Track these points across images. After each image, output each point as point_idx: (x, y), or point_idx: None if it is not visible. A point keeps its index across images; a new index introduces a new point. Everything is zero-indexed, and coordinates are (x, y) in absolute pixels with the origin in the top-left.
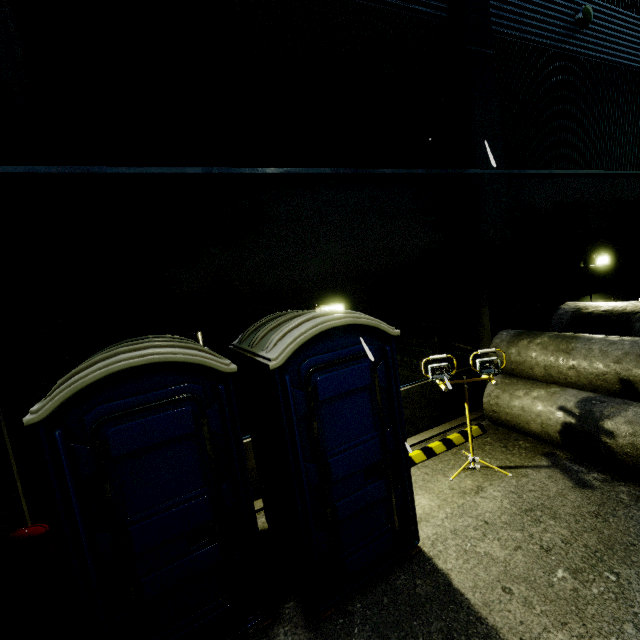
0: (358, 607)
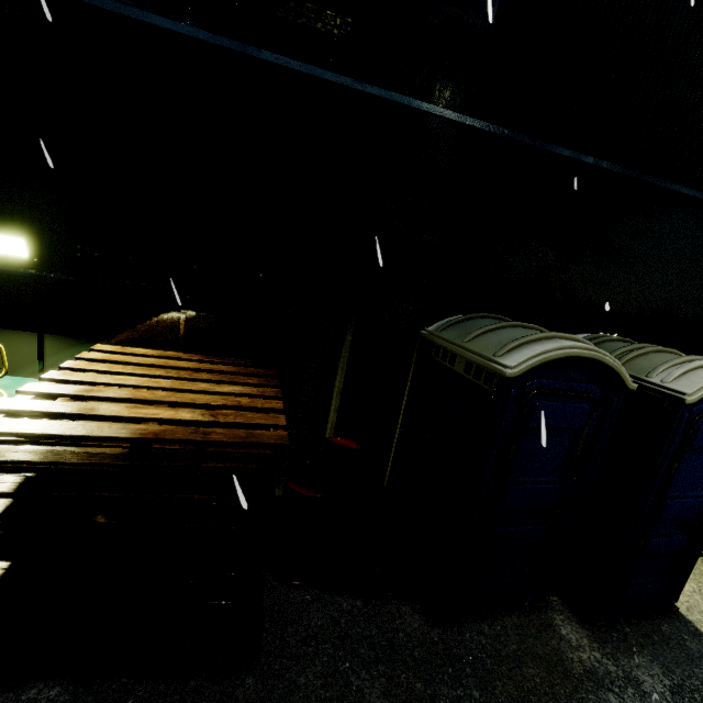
0: (628, 631)
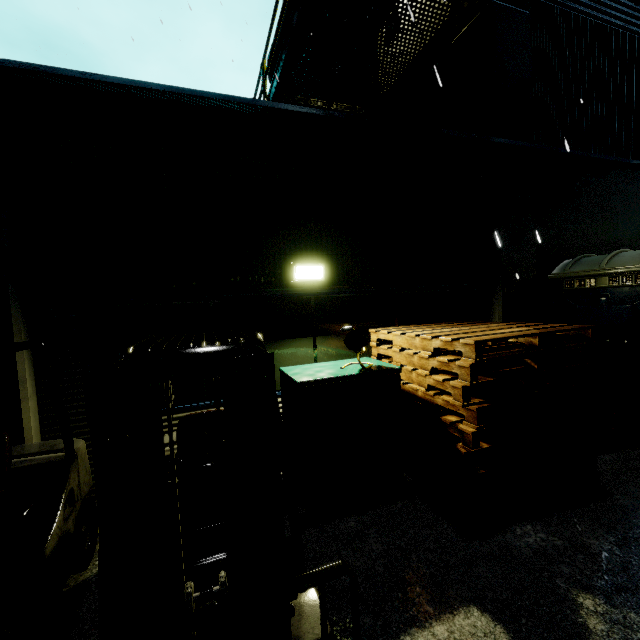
0: None
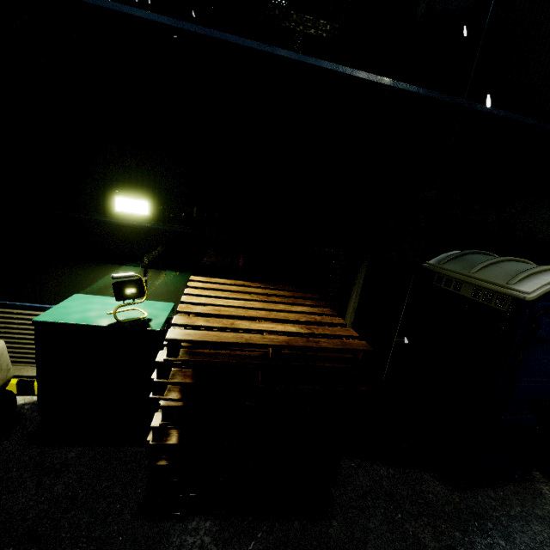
0: None
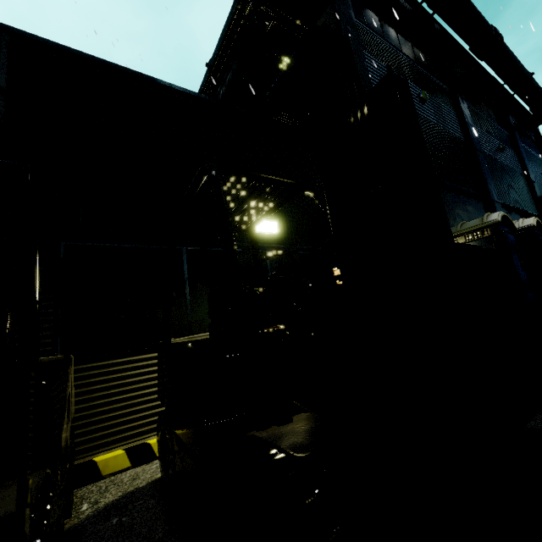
0: None
